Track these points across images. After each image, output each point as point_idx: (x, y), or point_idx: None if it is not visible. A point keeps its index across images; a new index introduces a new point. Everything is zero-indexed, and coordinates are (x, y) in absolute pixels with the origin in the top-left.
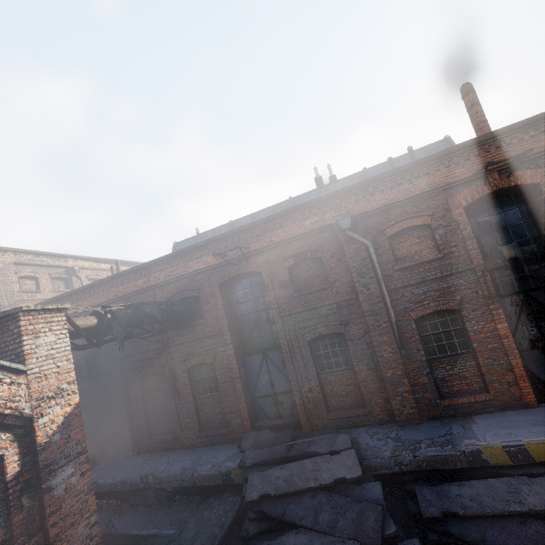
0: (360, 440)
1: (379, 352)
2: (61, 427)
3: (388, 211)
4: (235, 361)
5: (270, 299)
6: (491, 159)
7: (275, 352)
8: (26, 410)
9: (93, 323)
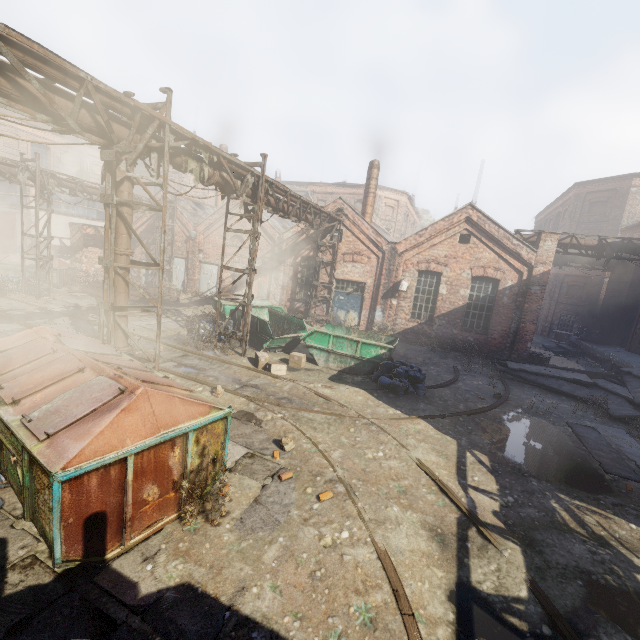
0: None
1: None
2: (540, 274)
3: None
4: None
5: None
6: None
7: None
8: (533, 264)
9: (593, 244)
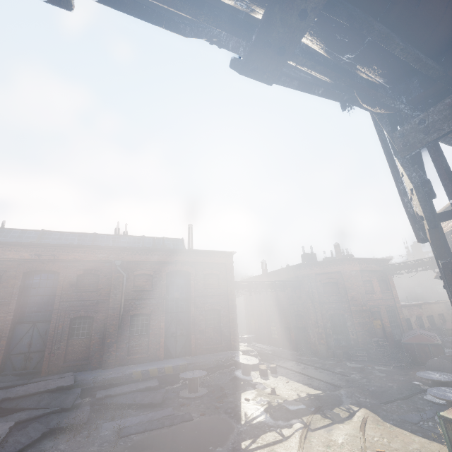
0: (78, 375)
1: (108, 329)
2: None
3: (139, 264)
4: (10, 324)
5: (58, 289)
6: (180, 258)
7: (43, 324)
8: None
9: None
